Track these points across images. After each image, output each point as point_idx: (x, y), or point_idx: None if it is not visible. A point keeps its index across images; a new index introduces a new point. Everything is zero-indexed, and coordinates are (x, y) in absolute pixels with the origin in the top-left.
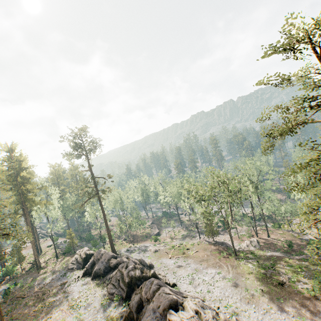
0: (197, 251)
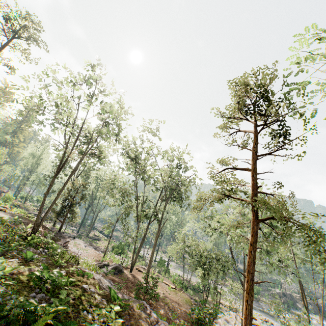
0: (2, 210)
